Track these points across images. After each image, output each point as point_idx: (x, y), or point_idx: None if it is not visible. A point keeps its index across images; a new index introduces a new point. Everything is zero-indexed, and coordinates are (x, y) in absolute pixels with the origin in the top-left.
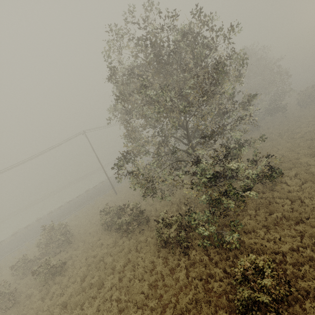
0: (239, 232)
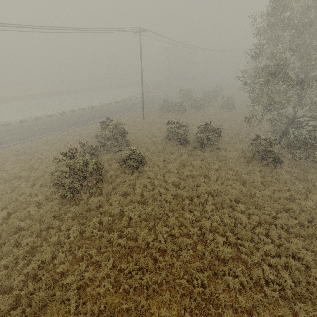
0: (309, 162)
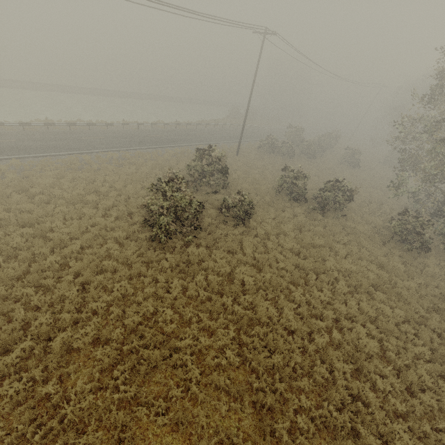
0: None
